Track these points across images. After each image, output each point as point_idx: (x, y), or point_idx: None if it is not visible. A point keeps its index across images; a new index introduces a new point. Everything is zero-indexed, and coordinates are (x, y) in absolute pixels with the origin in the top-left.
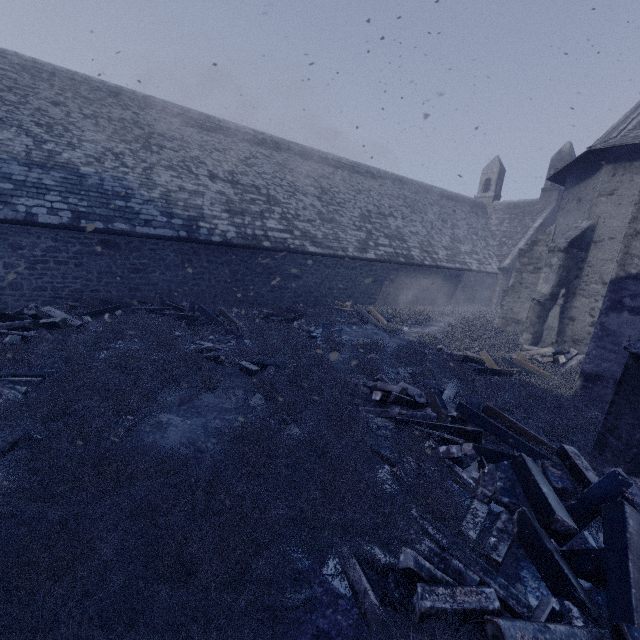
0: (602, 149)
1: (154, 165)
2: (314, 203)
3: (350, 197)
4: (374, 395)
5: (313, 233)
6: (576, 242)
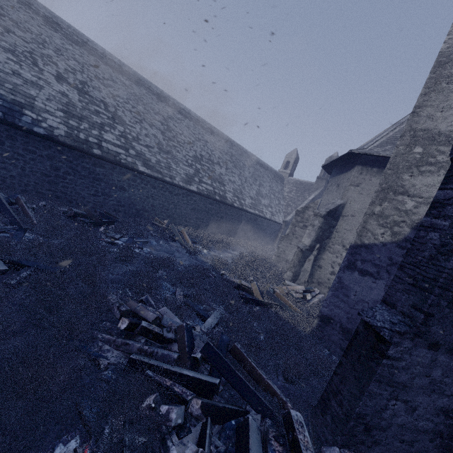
0: (357, 154)
1: None
2: (157, 134)
3: (190, 141)
4: (121, 322)
5: (148, 156)
6: (332, 213)
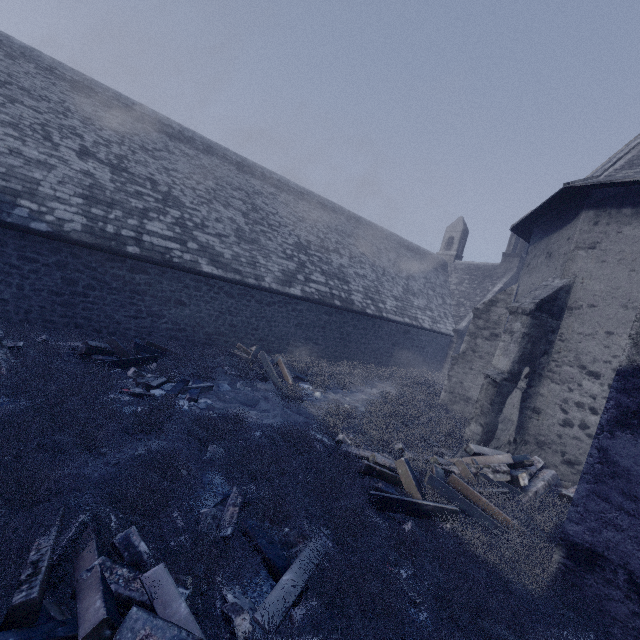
0: (581, 190)
1: None
2: (235, 218)
3: (289, 222)
4: None
5: (218, 250)
6: (546, 304)
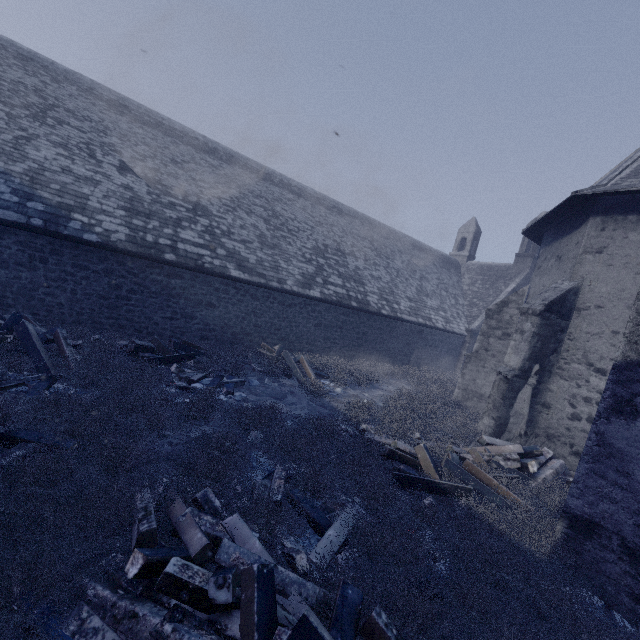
0: (589, 197)
1: (37, 137)
2: (258, 224)
3: (307, 227)
4: (130, 561)
5: (244, 255)
6: (555, 306)
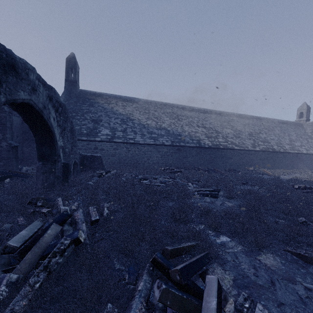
0: None
1: (182, 125)
2: (230, 131)
3: (242, 127)
4: (295, 186)
5: (234, 142)
6: None
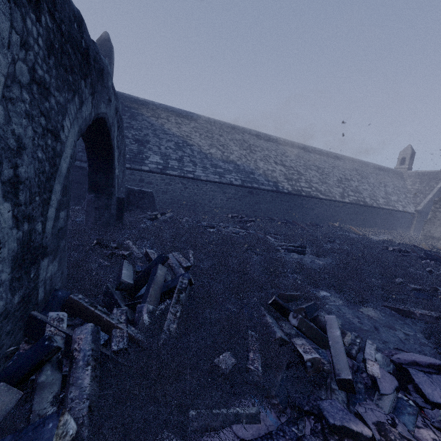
0: None
1: (256, 159)
2: (316, 174)
3: (330, 170)
4: (389, 248)
5: (320, 189)
6: None
